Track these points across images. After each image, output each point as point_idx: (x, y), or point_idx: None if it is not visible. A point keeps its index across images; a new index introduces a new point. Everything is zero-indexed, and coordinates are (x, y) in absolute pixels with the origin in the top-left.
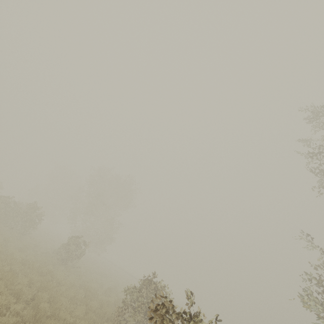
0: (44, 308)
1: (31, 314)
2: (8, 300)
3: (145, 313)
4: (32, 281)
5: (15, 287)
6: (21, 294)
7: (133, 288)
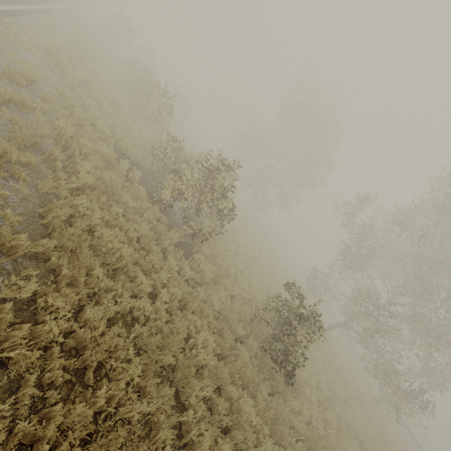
0: None
1: None
2: None
3: None
4: None
5: None
6: None
7: None
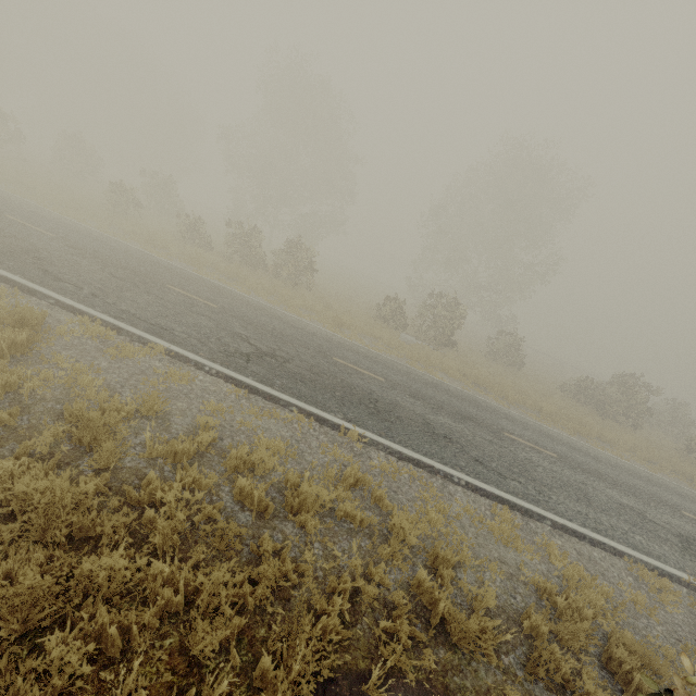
0: None
1: None
2: None
3: None
4: None
5: None
6: None
7: None
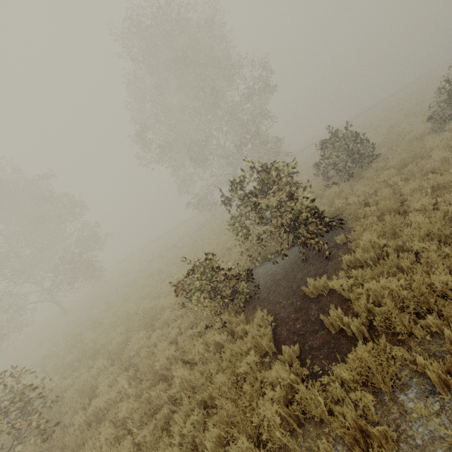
0: None
1: None
2: None
3: None
4: None
5: None
6: None
7: None
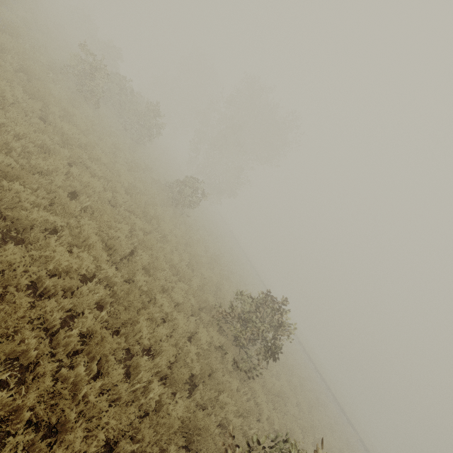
0: (141, 281)
1: (124, 287)
2: (99, 257)
3: (252, 334)
4: (134, 225)
5: (112, 232)
6: (117, 248)
7: (249, 297)
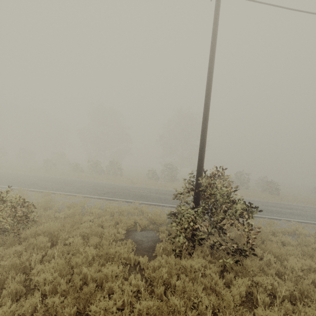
0: None
1: None
2: None
3: None
4: None
5: None
6: None
7: None
